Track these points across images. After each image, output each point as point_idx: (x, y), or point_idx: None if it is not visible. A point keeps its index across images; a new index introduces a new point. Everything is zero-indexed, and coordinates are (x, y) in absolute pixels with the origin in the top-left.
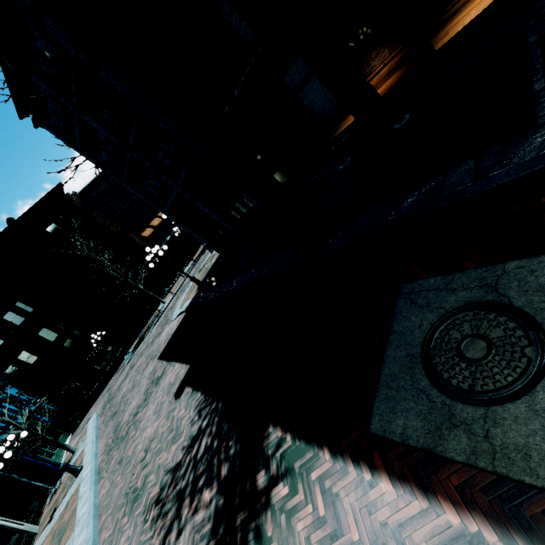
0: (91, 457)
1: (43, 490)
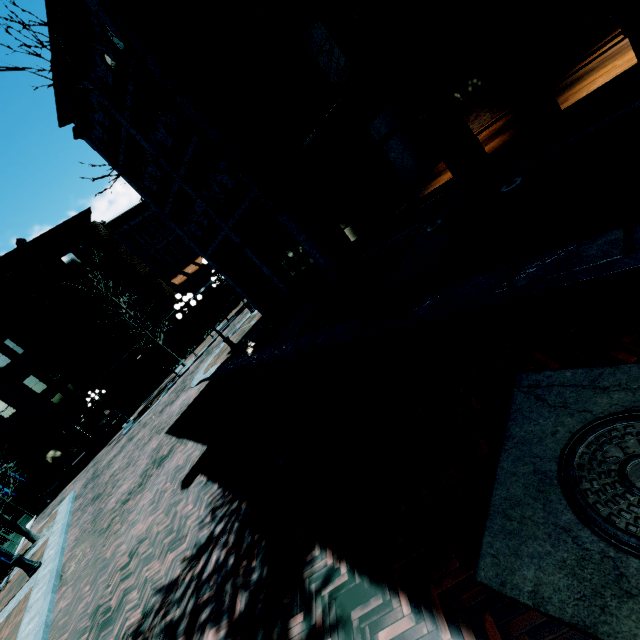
0: (55, 552)
1: None
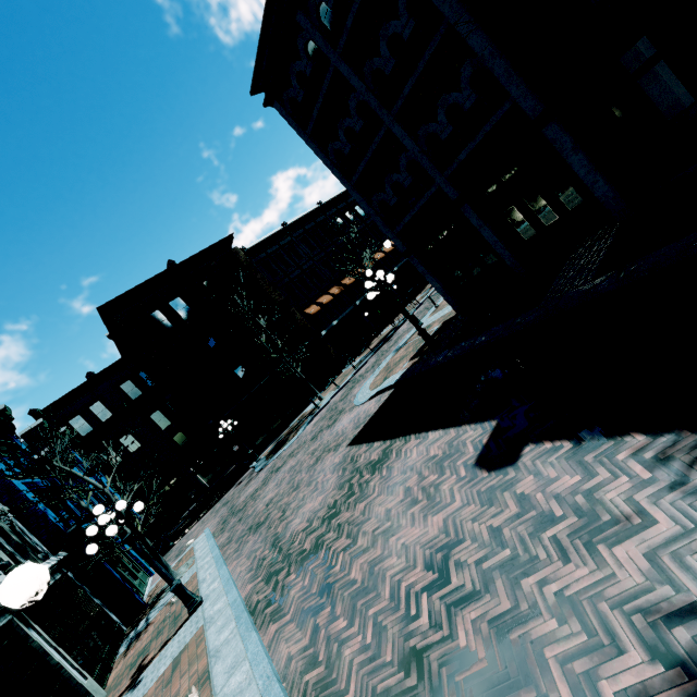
0: (223, 584)
1: (116, 629)
